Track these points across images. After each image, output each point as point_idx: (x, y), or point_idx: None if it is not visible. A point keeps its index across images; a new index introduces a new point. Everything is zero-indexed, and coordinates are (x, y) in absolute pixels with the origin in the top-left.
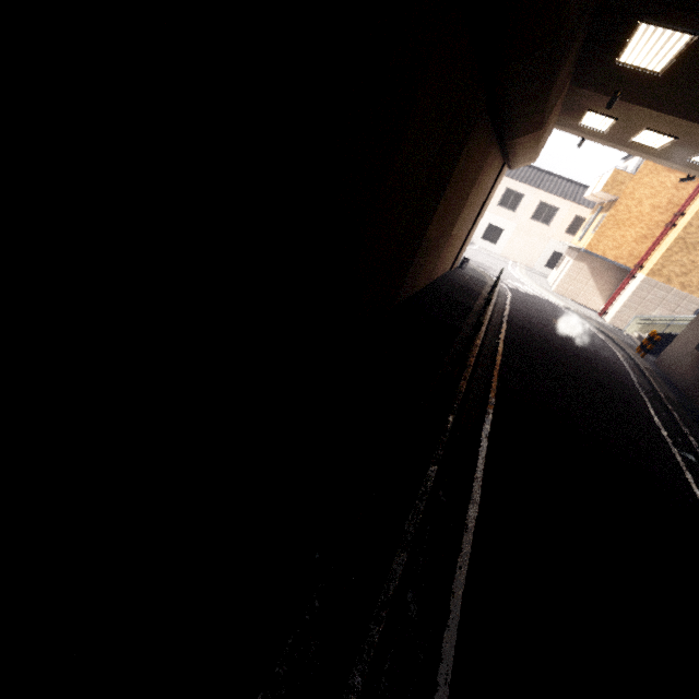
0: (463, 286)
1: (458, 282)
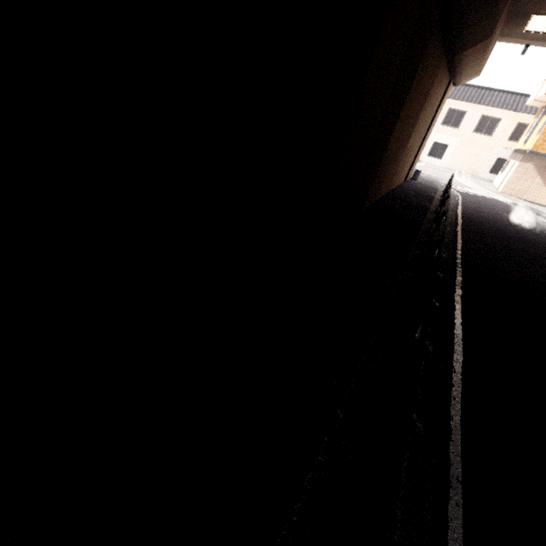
0: (418, 192)
1: (412, 189)
